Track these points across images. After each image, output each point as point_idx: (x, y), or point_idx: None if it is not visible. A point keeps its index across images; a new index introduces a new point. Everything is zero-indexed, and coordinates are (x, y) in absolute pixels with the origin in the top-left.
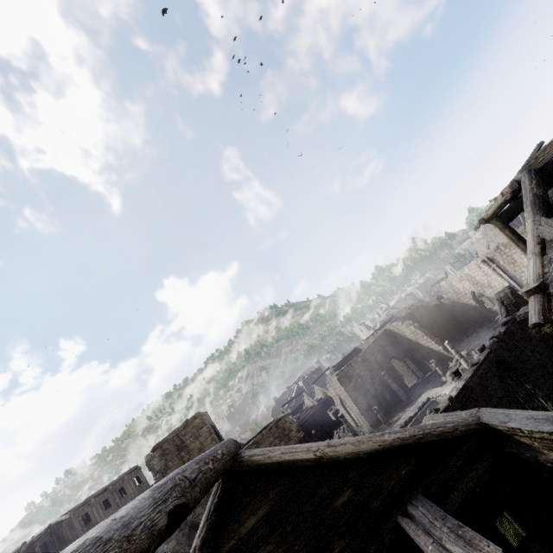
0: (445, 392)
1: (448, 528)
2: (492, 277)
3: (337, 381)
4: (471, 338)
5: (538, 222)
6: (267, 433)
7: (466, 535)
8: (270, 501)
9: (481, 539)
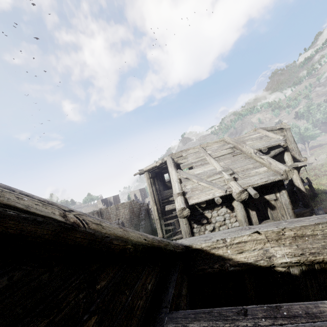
0: None
1: (266, 318)
2: None
3: None
4: None
5: (180, 171)
6: None
7: (295, 311)
8: None
9: (315, 304)
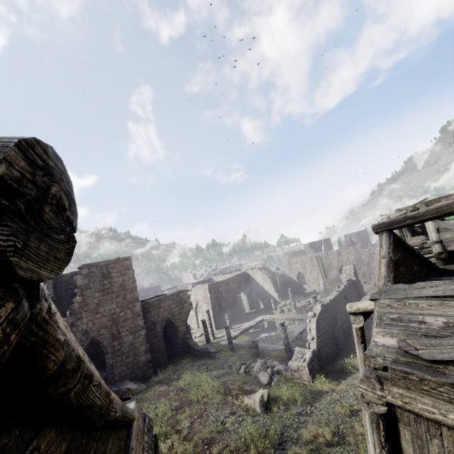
0: (278, 317)
1: None
2: (314, 268)
3: (207, 289)
4: (287, 297)
5: (437, 221)
6: (170, 297)
7: None
8: (400, 253)
9: None
